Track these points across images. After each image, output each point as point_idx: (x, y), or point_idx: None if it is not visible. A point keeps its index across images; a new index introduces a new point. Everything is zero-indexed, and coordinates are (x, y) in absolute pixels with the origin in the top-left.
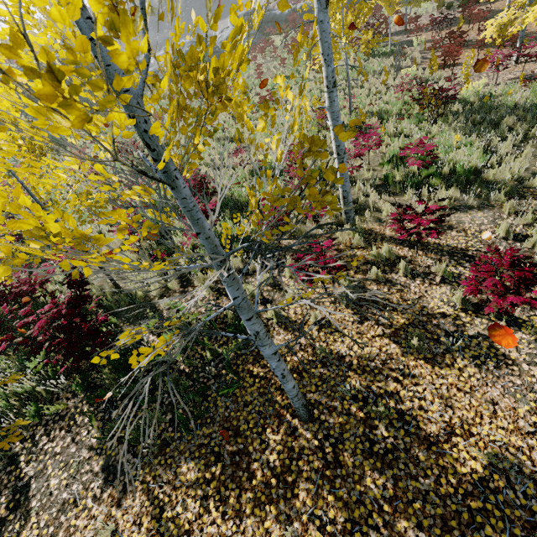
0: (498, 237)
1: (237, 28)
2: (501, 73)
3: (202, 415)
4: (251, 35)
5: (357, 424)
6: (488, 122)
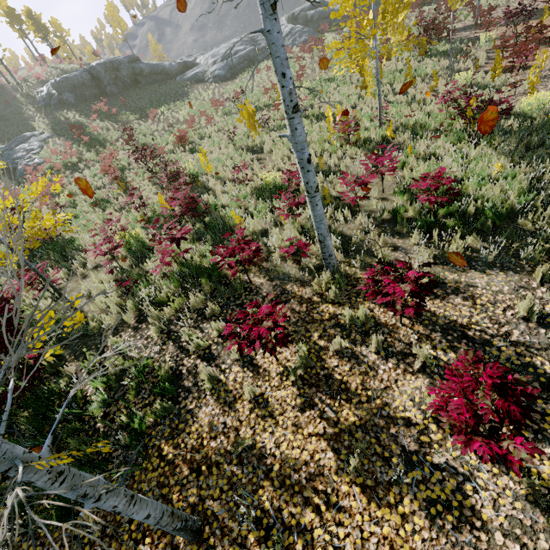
0: (516, 315)
1: None
2: None
3: None
4: (304, 33)
5: None
6: (548, 147)
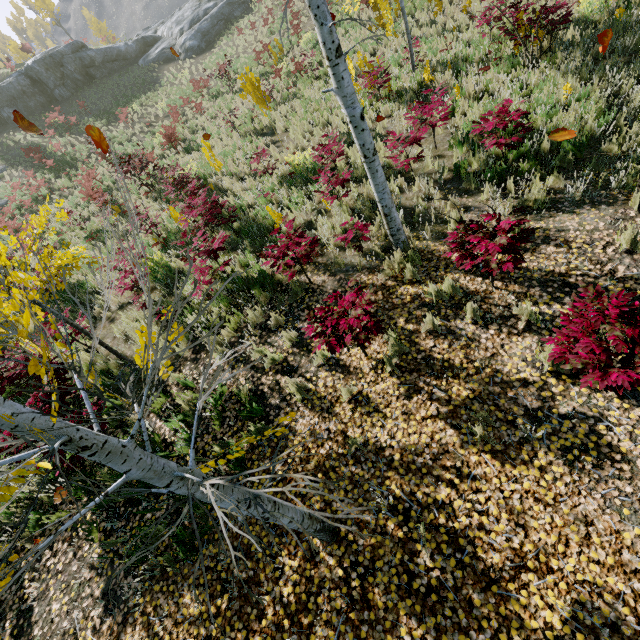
0: (619, 250)
1: None
2: None
3: (208, 530)
4: None
5: (394, 547)
6: (620, 53)
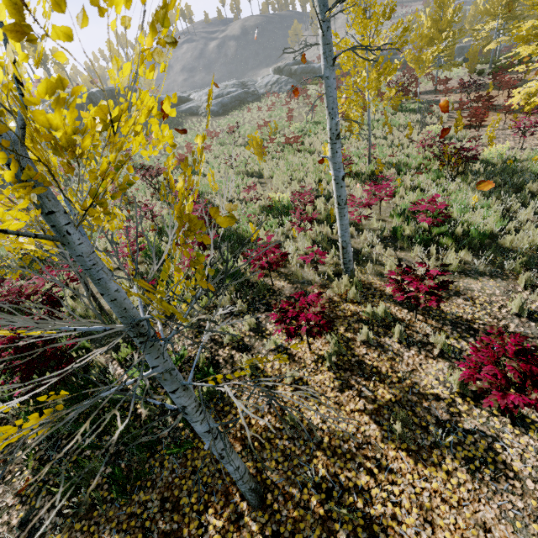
0: (510, 312)
1: (50, 81)
2: (528, 138)
3: (143, 476)
4: (289, 83)
5: (314, 523)
6: (510, 186)
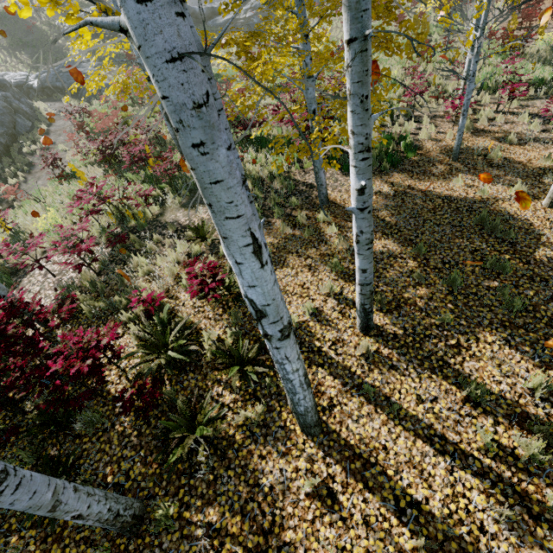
0: None
1: None
2: None
3: (398, 162)
4: None
5: (482, 161)
6: None
